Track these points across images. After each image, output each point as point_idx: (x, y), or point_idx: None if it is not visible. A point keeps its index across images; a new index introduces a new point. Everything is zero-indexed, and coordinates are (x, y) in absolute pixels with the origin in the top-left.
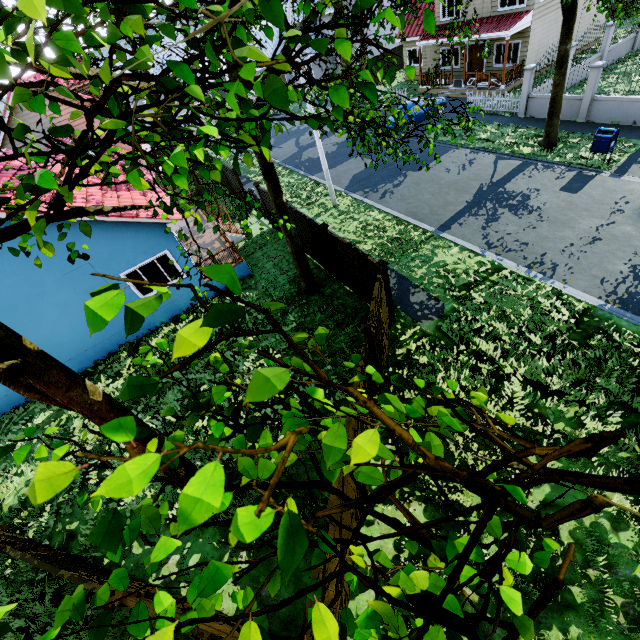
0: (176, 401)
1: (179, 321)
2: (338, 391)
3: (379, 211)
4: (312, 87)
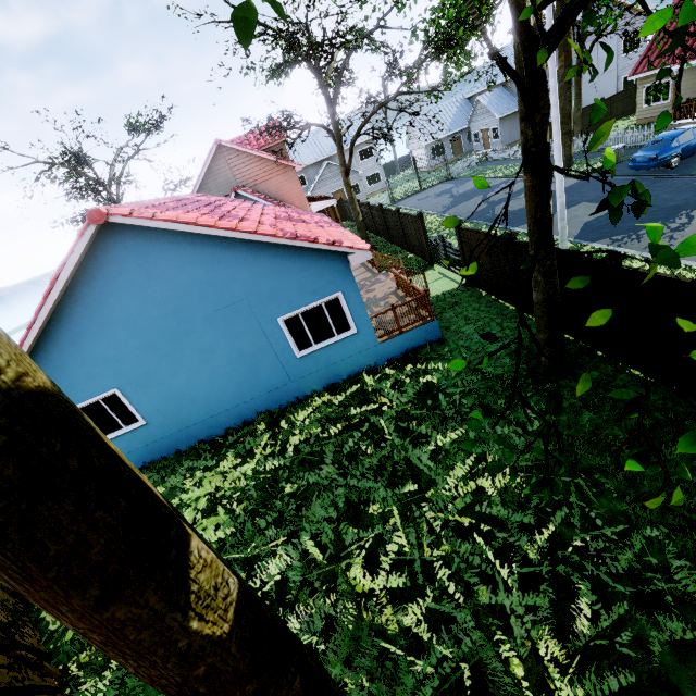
0: (324, 518)
1: (337, 392)
2: None
3: None
4: None
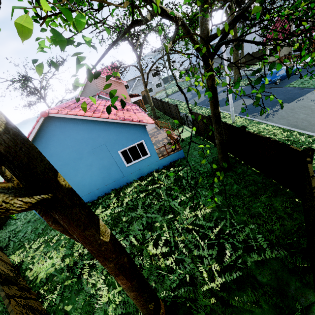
0: (138, 230)
1: (143, 180)
2: (267, 250)
3: (266, 124)
4: (278, 13)
